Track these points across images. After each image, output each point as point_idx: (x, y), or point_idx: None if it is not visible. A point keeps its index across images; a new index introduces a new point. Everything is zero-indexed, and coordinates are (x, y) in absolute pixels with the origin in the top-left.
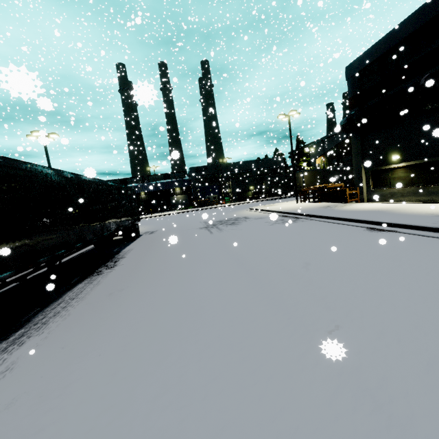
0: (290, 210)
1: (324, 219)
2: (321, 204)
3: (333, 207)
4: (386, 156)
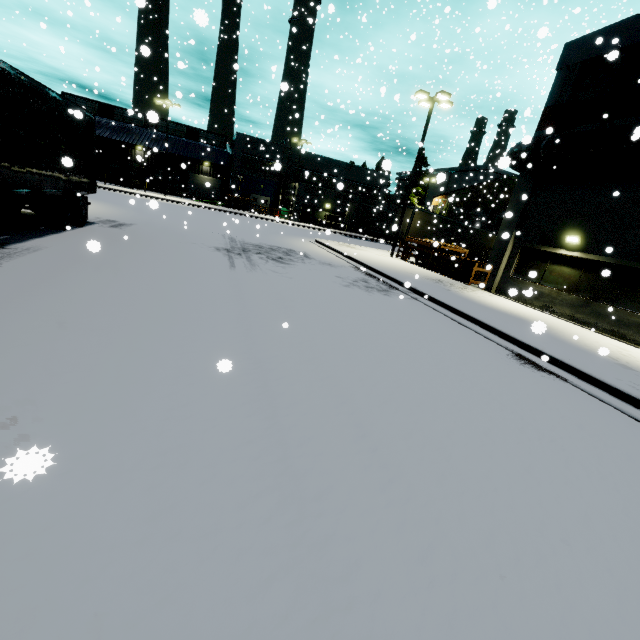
0: (381, 268)
1: (437, 306)
2: (428, 271)
3: (447, 285)
4: (558, 232)
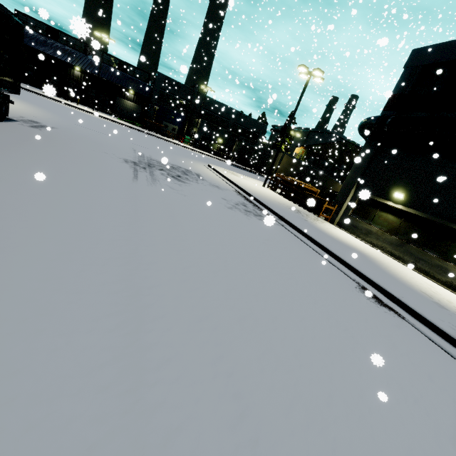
0: (257, 195)
1: (299, 235)
2: (290, 202)
3: (305, 216)
4: (388, 188)
